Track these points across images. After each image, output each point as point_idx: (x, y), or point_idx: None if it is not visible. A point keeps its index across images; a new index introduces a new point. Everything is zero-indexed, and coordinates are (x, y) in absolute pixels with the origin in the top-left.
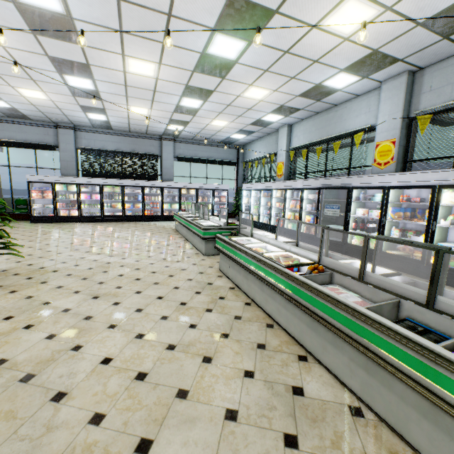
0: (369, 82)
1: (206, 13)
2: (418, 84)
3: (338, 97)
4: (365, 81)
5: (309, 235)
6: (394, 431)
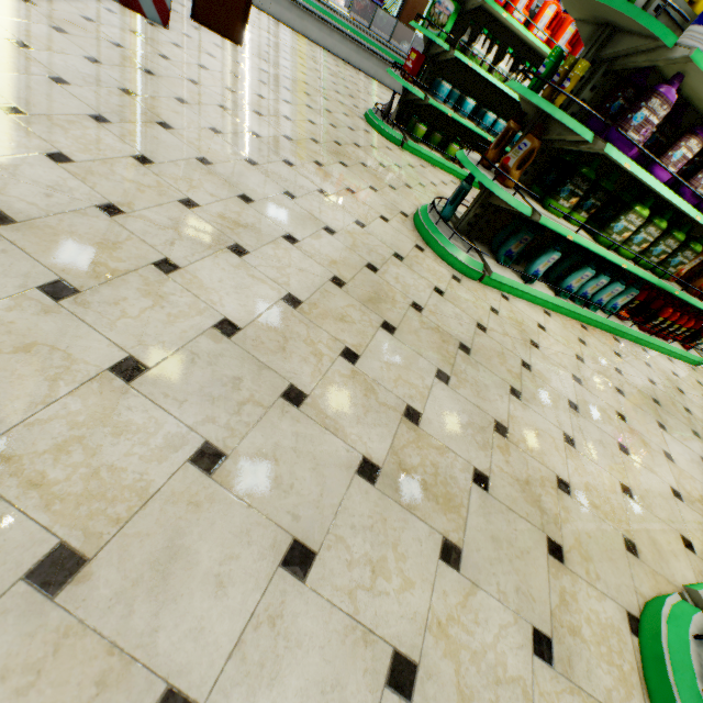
0: None
1: None
2: None
3: None
4: None
5: None
6: (381, 84)
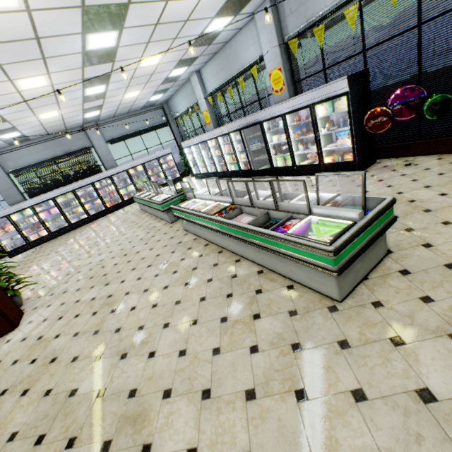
0: (243, 17)
1: (69, 26)
2: (281, 9)
3: (224, 36)
4: (239, 17)
5: (248, 171)
6: (274, 272)
